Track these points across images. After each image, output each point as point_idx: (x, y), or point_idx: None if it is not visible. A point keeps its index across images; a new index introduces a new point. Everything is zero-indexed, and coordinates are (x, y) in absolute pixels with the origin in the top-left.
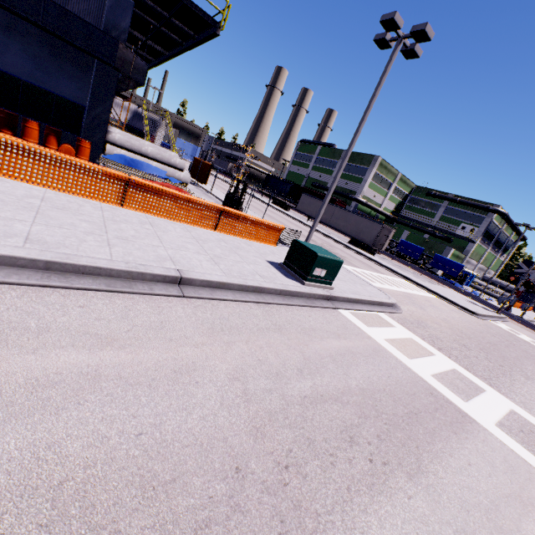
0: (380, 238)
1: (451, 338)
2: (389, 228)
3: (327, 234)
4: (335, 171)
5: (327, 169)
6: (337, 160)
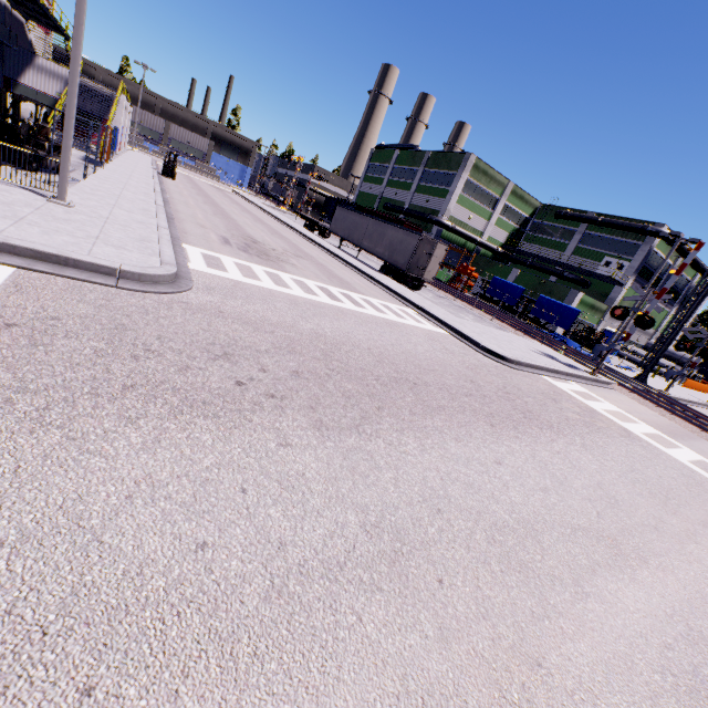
0: (419, 258)
1: (212, 341)
2: (433, 241)
3: (337, 253)
4: (414, 184)
5: (405, 182)
6: (418, 168)
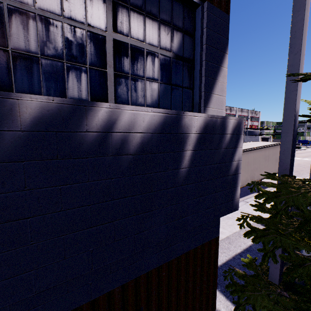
0: None
1: None
2: None
3: None
4: None
5: None
6: None
